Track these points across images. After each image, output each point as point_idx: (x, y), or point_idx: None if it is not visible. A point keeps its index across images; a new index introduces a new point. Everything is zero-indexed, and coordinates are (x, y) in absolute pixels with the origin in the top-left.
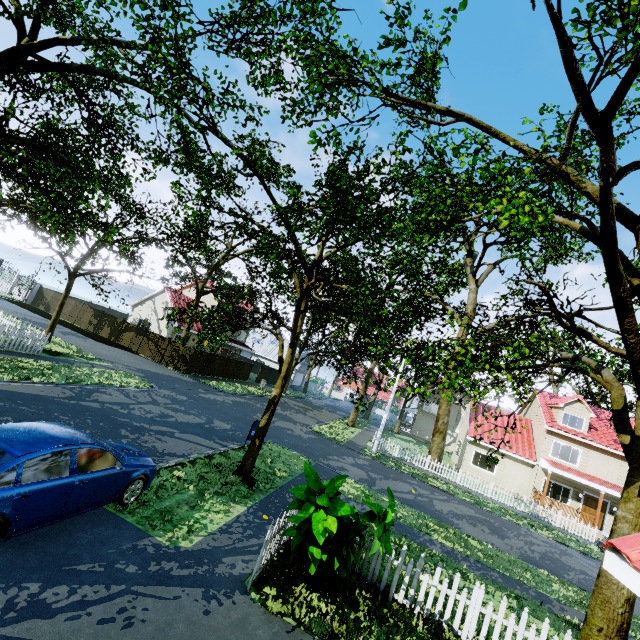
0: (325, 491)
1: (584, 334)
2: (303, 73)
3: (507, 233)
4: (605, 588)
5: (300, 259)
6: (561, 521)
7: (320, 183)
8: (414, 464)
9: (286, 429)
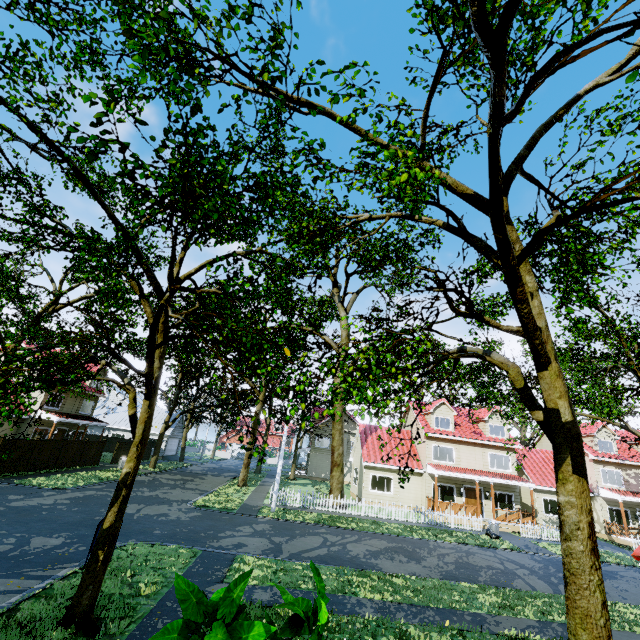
0: (216, 615)
1: (477, 316)
2: (128, 40)
3: (363, 263)
4: (579, 598)
5: (150, 280)
6: (454, 520)
7: (166, 177)
8: (318, 509)
9: (157, 515)
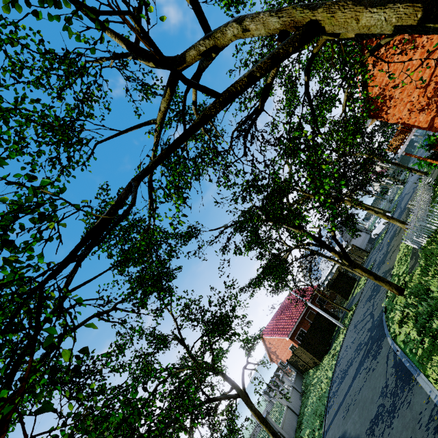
0: None
1: None
2: None
3: None
4: None
5: None
6: None
7: None
8: None
9: None
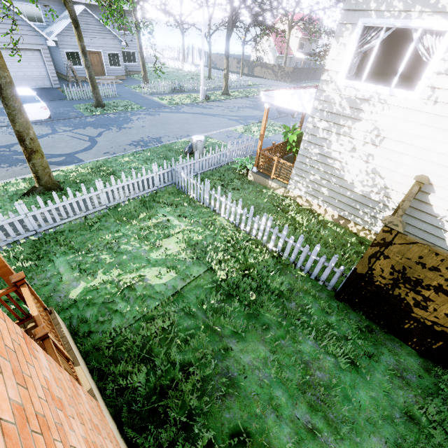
0: None
1: None
2: None
3: None
4: None
5: None
6: None
7: None
8: None
9: None
